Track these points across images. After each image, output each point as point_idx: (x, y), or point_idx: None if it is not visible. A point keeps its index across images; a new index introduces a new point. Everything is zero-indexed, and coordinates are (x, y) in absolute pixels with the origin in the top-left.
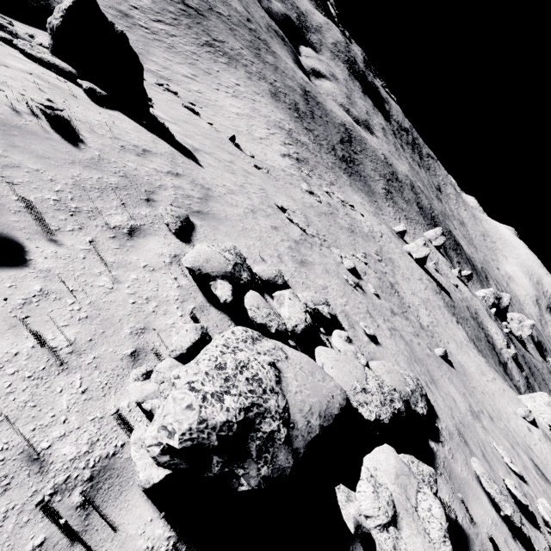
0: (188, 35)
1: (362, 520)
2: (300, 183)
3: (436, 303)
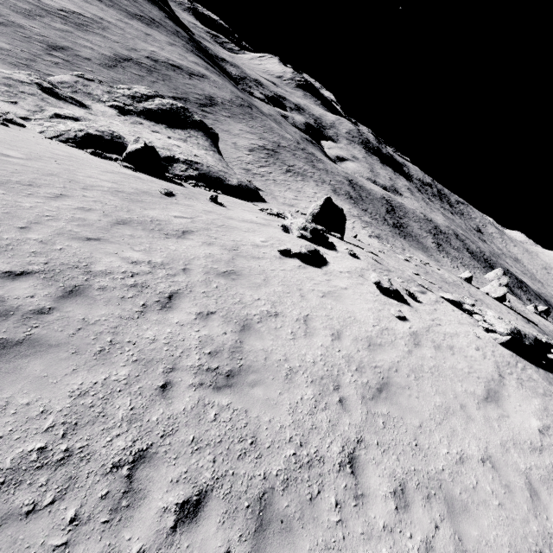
0: (277, 169)
1: None
2: (396, 255)
3: (530, 329)
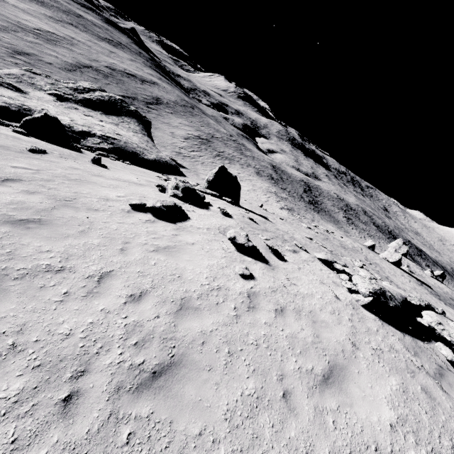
0: (207, 154)
1: (430, 324)
2: (301, 223)
3: (422, 291)
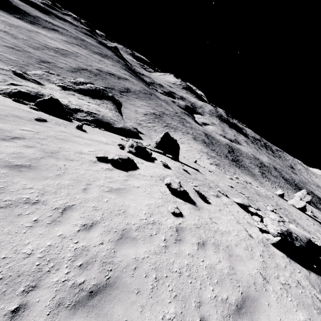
0: (159, 125)
1: None
2: (225, 175)
3: None
